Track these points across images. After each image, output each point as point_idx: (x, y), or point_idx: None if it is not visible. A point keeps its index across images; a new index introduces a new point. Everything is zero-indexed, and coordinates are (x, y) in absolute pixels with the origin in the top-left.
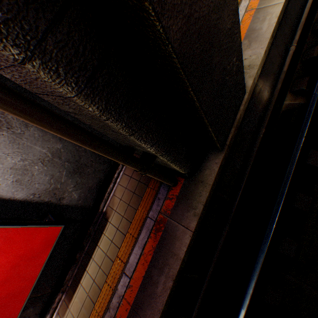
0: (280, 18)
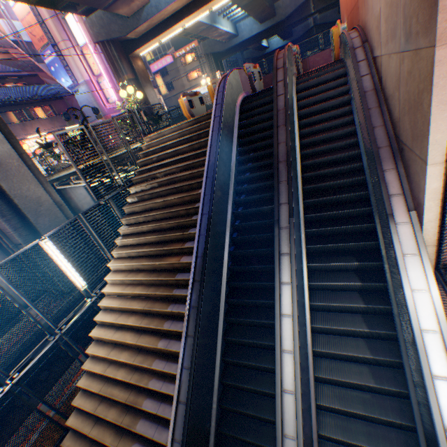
0: None
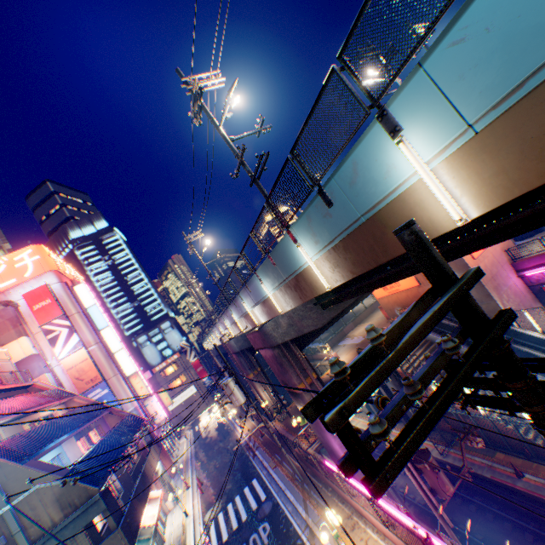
0: None
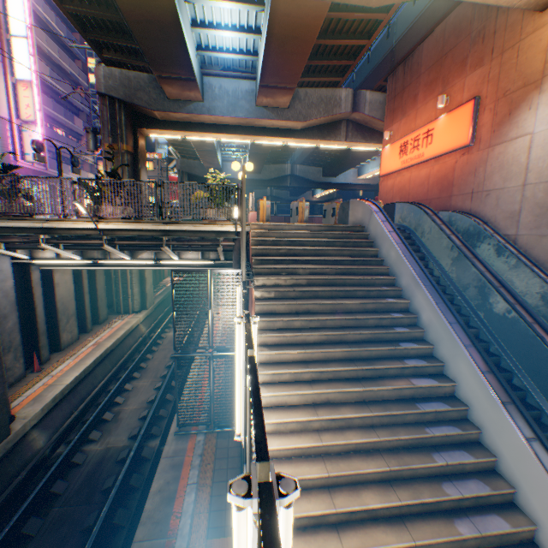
0: (68, 391)
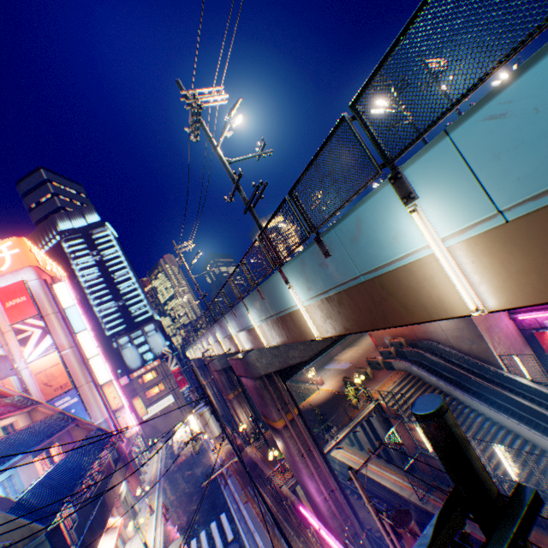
0: None
